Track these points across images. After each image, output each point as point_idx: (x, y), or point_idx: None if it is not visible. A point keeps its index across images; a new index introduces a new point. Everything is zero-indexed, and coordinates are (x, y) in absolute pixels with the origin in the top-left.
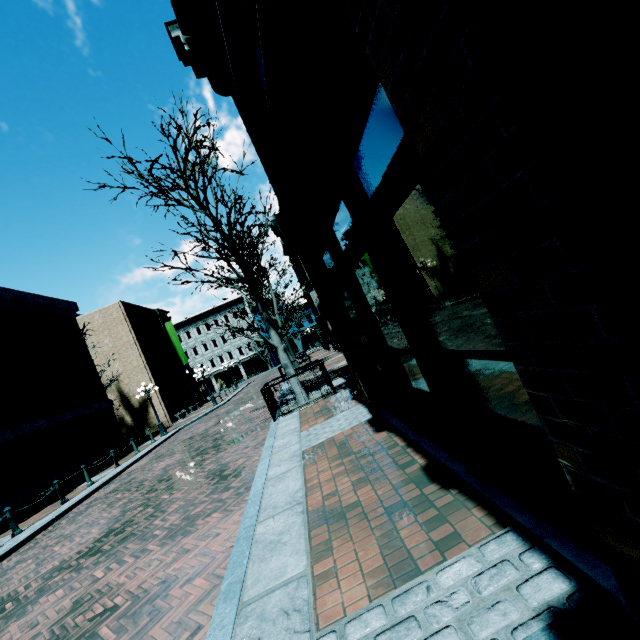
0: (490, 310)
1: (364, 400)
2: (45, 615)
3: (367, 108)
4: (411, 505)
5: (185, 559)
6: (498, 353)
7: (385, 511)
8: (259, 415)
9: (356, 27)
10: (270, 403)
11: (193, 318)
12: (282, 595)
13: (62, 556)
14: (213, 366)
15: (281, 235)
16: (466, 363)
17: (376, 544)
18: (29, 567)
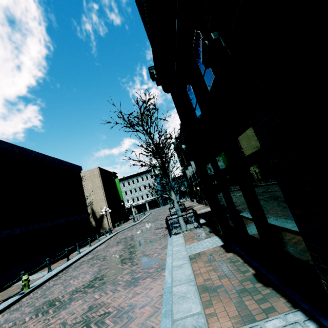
0: (295, 220)
1: (219, 235)
2: (76, 310)
3: (244, 130)
4: (249, 291)
5: (138, 297)
6: (296, 231)
7: (236, 291)
8: (160, 232)
9: (250, 121)
10: (168, 227)
11: (127, 177)
12: (192, 319)
13: (75, 285)
14: (133, 202)
15: (187, 153)
16: (279, 231)
17: (233, 305)
18: (60, 288)
